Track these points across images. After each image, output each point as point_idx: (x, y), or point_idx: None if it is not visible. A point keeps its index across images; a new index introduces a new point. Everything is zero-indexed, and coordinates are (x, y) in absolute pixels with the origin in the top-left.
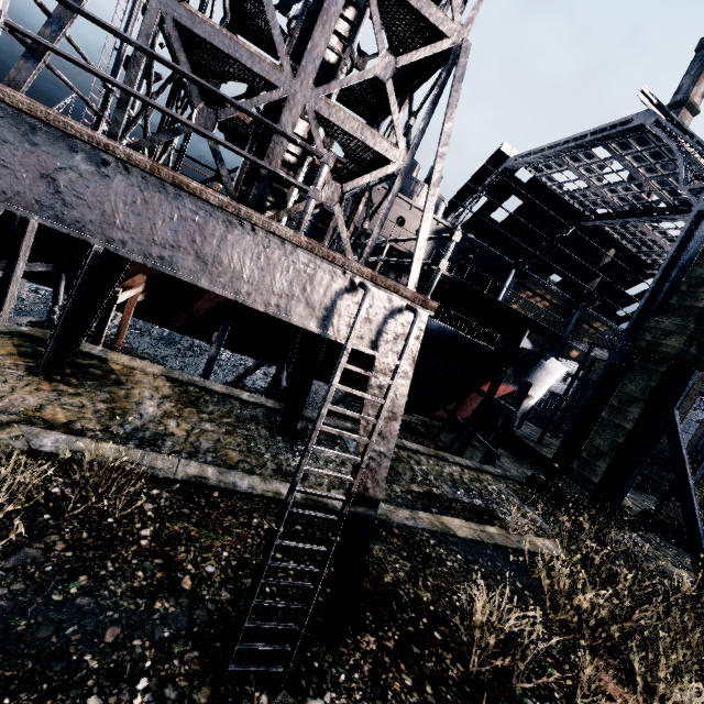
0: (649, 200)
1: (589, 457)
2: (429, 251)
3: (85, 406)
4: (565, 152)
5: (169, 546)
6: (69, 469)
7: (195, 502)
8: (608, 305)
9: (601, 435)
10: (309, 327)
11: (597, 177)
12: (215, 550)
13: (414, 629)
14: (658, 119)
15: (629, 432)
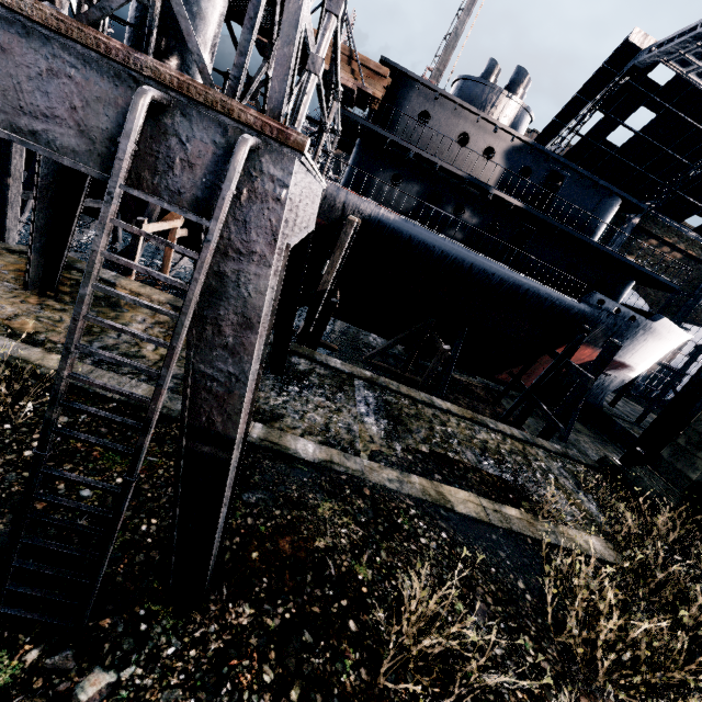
0: None
1: (688, 444)
2: (499, 177)
3: (62, 321)
4: None
5: (55, 461)
6: (1, 373)
7: None
8: None
9: None
10: (84, 168)
11: None
12: (108, 474)
13: (320, 611)
14: None
15: None
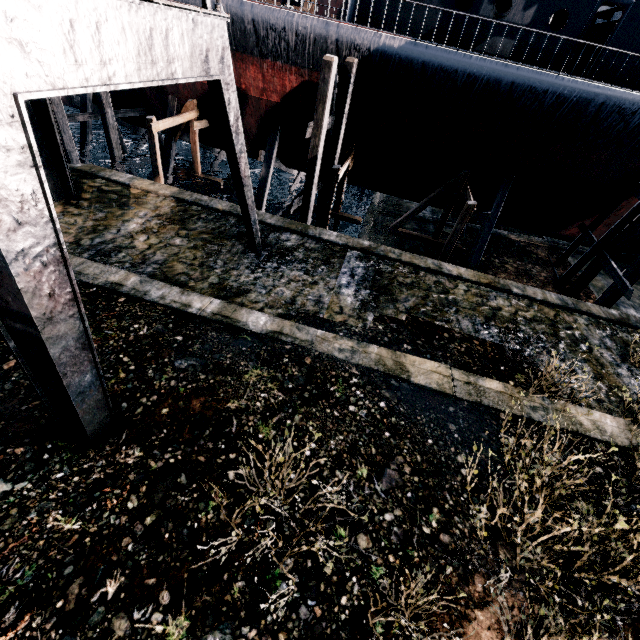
0: None
1: None
2: None
3: (76, 224)
4: None
5: None
6: None
7: (94, 304)
8: None
9: None
10: None
11: None
12: None
13: (205, 460)
14: None
15: None
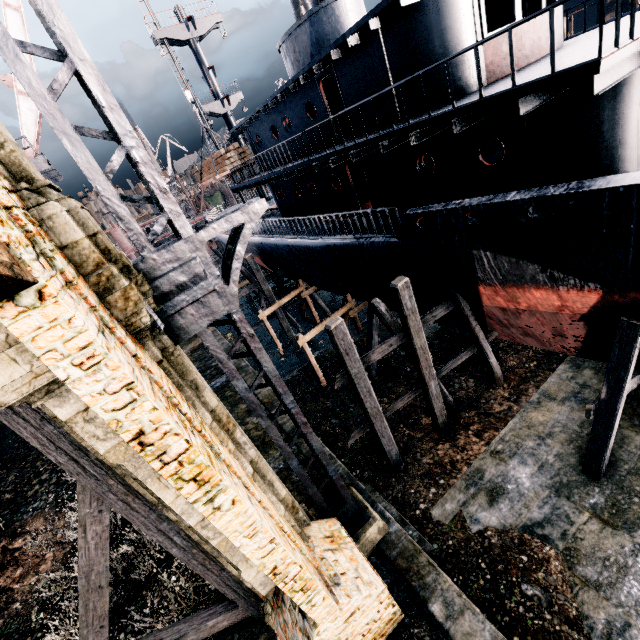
0: None
1: None
2: (304, 134)
3: None
4: None
5: None
6: None
7: None
8: None
9: None
10: None
11: None
12: None
13: None
14: None
15: None
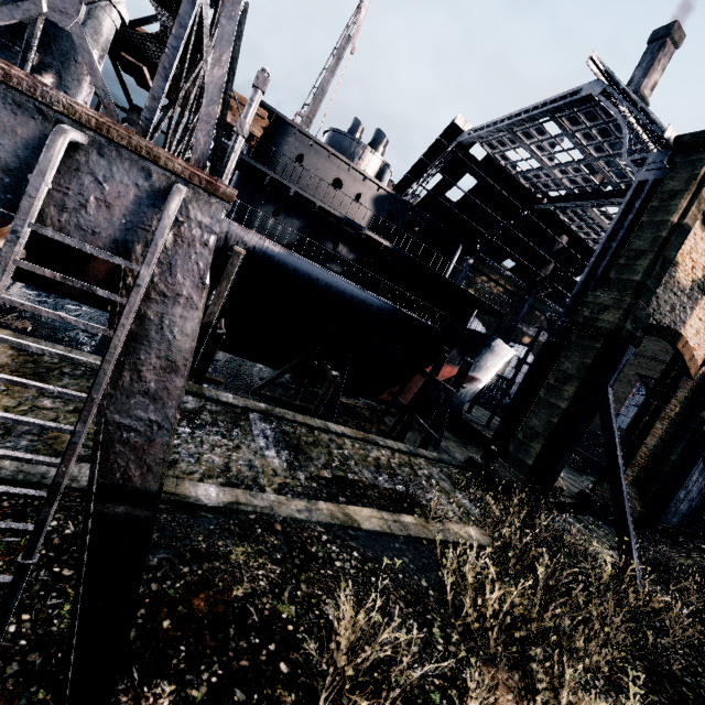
0: (597, 183)
1: (524, 438)
2: (370, 219)
3: None
4: (517, 125)
5: None
6: None
7: None
8: (559, 292)
9: (537, 415)
10: None
11: (549, 156)
12: None
13: (249, 663)
14: (606, 89)
15: (564, 412)
